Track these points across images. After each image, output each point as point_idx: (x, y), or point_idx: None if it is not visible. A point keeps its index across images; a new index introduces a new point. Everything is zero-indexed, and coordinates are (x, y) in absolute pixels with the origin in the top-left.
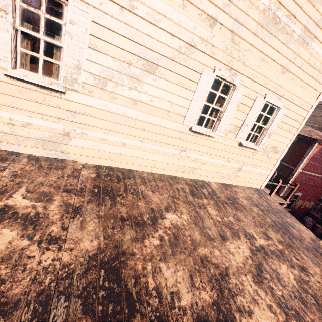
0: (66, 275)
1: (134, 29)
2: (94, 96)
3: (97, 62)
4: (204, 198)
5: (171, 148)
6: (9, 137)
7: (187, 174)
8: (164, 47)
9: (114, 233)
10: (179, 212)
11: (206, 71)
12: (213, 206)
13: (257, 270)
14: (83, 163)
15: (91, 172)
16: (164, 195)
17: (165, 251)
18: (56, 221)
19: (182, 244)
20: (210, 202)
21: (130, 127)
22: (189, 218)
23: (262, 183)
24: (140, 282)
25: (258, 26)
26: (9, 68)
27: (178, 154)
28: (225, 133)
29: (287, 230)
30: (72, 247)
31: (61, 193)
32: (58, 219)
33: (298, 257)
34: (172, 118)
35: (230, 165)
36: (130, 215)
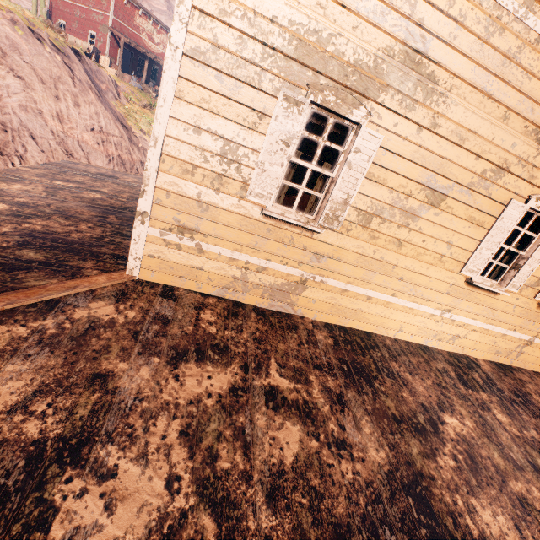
0: (375, 498)
1: (427, 152)
2: (351, 236)
3: (369, 194)
4: (480, 390)
5: (432, 305)
6: (238, 283)
7: (443, 344)
8: (461, 172)
9: (397, 441)
10: (458, 414)
11: (515, 202)
12: (498, 406)
13: None
14: (310, 320)
15: (326, 336)
16: (427, 381)
17: (468, 479)
18: (328, 415)
19: (484, 471)
20: (491, 397)
21: (383, 275)
22: (476, 426)
23: None
24: (459, 523)
25: None
26: (269, 205)
27: (440, 314)
28: (520, 287)
29: None
30: (362, 457)
31: (313, 370)
32: (329, 412)
33: None
34: (445, 265)
35: (515, 336)
36: (401, 412)
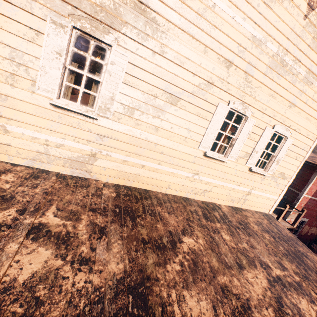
0: (97, 300)
1: (162, 69)
2: (122, 123)
3: (128, 95)
4: (217, 222)
5: (186, 170)
6: (43, 156)
7: (198, 196)
8: (186, 83)
9: (138, 256)
10: (195, 236)
11: (221, 104)
12: (226, 230)
13: (278, 304)
14: (104, 182)
15: (111, 192)
16: (180, 217)
17: (187, 278)
18: (85, 241)
19: (202, 271)
20: (222, 226)
21: (150, 150)
22: (205, 243)
23: (271, 208)
24: (167, 310)
25: (268, 68)
26: (54, 98)
27: (192, 176)
28: (236, 158)
29: (301, 260)
30: (101, 269)
31: (87, 212)
32: (87, 239)
33: (316, 291)
34: (189, 143)
35: (240, 189)
36: (150, 237)
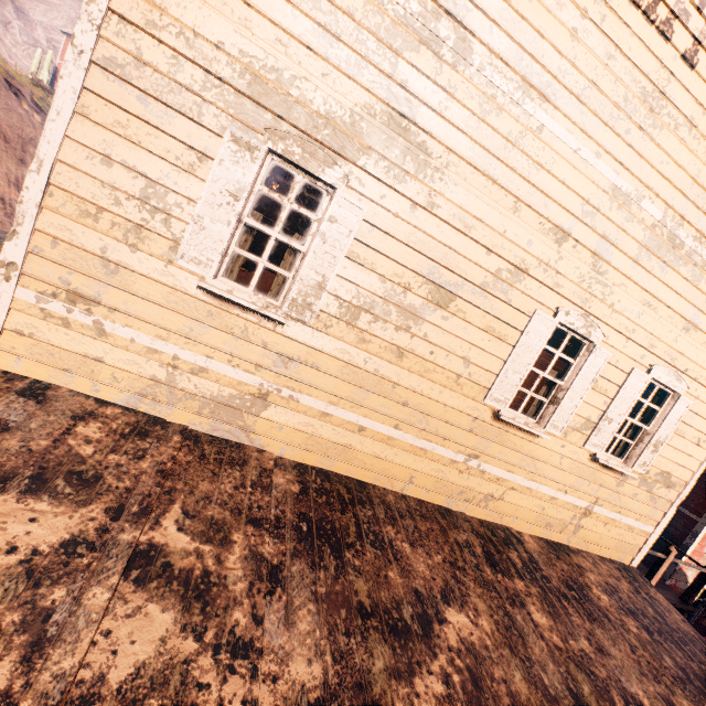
0: None
1: (426, 236)
2: (331, 335)
3: (353, 280)
4: (516, 576)
5: (452, 447)
6: (161, 388)
7: (474, 507)
8: (471, 267)
9: (351, 648)
10: (471, 609)
11: (541, 314)
12: (539, 600)
13: None
14: (274, 456)
15: (291, 480)
16: (435, 557)
17: None
18: (240, 598)
19: (492, 704)
20: (529, 588)
21: (380, 397)
22: (496, 629)
23: (636, 554)
24: None
25: (642, 250)
26: (209, 276)
27: (464, 461)
28: (564, 430)
29: None
30: (275, 673)
31: (244, 526)
32: (244, 593)
33: None
34: (464, 389)
35: (568, 501)
36: (375, 601)
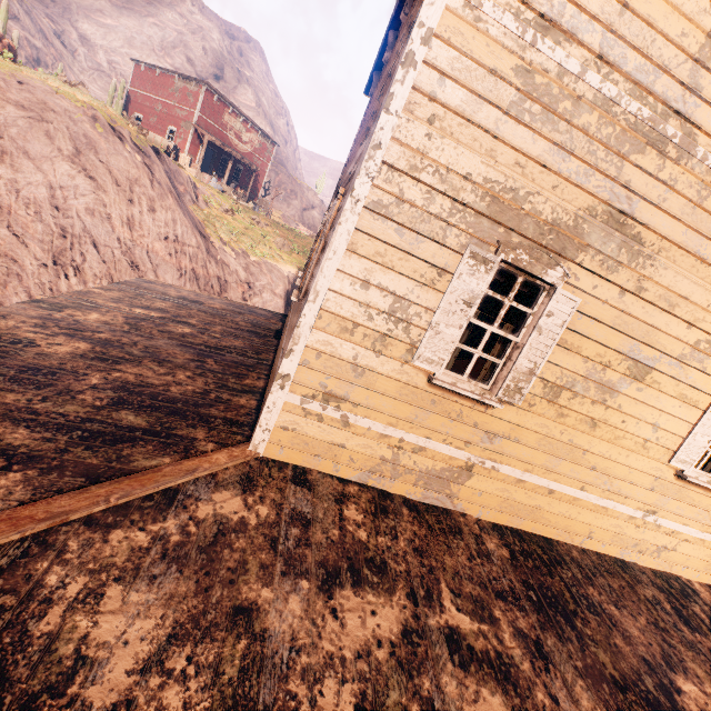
0: None
1: (630, 317)
2: (533, 412)
3: (559, 363)
4: (710, 634)
5: (631, 504)
6: (386, 465)
7: (645, 557)
8: (670, 341)
9: None
10: (693, 675)
11: None
12: None
13: None
14: (474, 519)
15: (498, 545)
16: (639, 619)
17: None
18: (532, 677)
19: None
20: None
21: (570, 463)
22: None
23: None
24: None
25: None
26: (439, 373)
27: (641, 517)
28: None
29: None
30: None
31: (496, 601)
32: (532, 672)
33: None
34: (650, 452)
35: None
36: (621, 673)
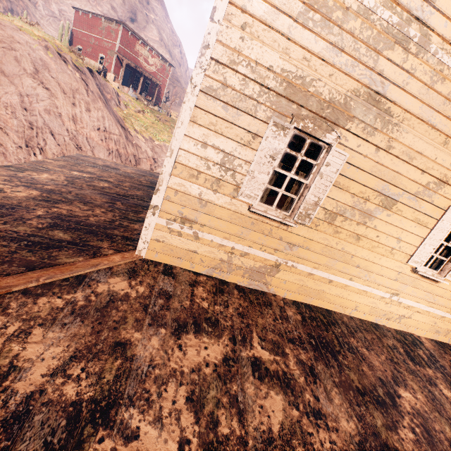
0: None
1: (383, 167)
2: (318, 230)
3: (335, 198)
4: (426, 366)
5: (382, 289)
6: (224, 264)
7: (391, 322)
8: (409, 183)
9: (363, 413)
10: (410, 388)
11: None
12: (443, 381)
13: None
14: (281, 298)
15: (295, 313)
16: (381, 356)
17: None
18: (304, 386)
19: (440, 445)
20: (436, 373)
21: (343, 263)
22: (427, 401)
23: None
24: None
25: None
26: (255, 204)
27: (389, 297)
28: None
29: None
30: (336, 427)
31: (288, 344)
32: (305, 383)
33: None
34: (395, 256)
35: None
36: (363, 385)
